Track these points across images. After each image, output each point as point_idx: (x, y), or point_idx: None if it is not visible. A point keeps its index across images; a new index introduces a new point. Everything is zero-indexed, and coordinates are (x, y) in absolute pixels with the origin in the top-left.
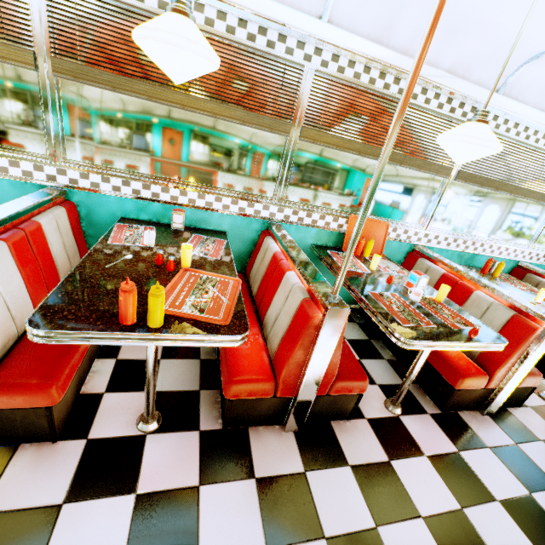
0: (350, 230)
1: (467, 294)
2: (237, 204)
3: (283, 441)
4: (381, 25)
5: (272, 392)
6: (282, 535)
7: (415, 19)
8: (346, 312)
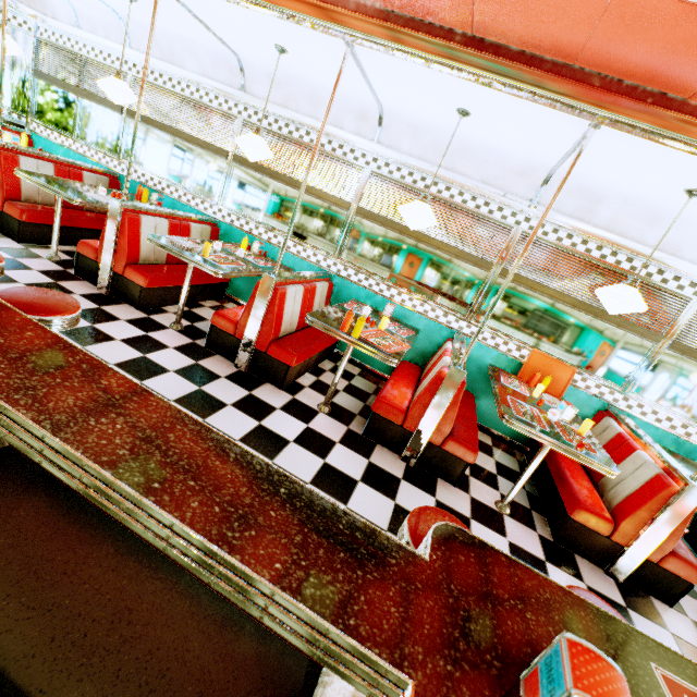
0: (530, 362)
1: (630, 451)
2: (434, 312)
3: (396, 462)
4: (582, 208)
5: (401, 421)
6: (371, 484)
7: (614, 207)
8: (463, 374)
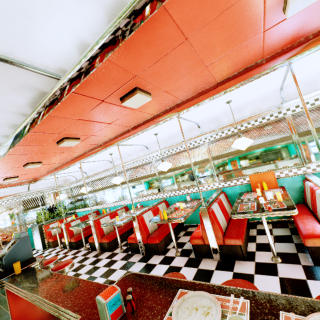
0: (252, 181)
1: (314, 193)
2: (204, 187)
3: (212, 262)
4: (217, 123)
5: (203, 242)
6: (197, 279)
7: (224, 116)
8: (204, 209)
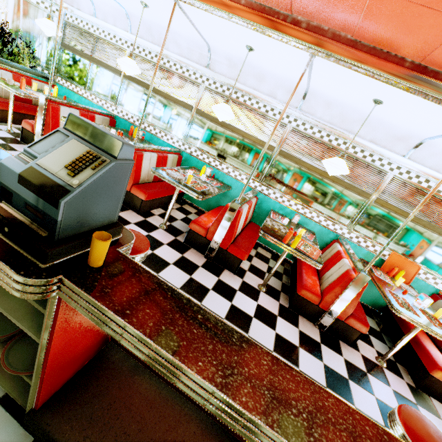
0: (389, 259)
1: None
2: (326, 222)
3: (313, 329)
4: (440, 164)
5: (318, 303)
6: (305, 348)
7: None
8: (368, 278)
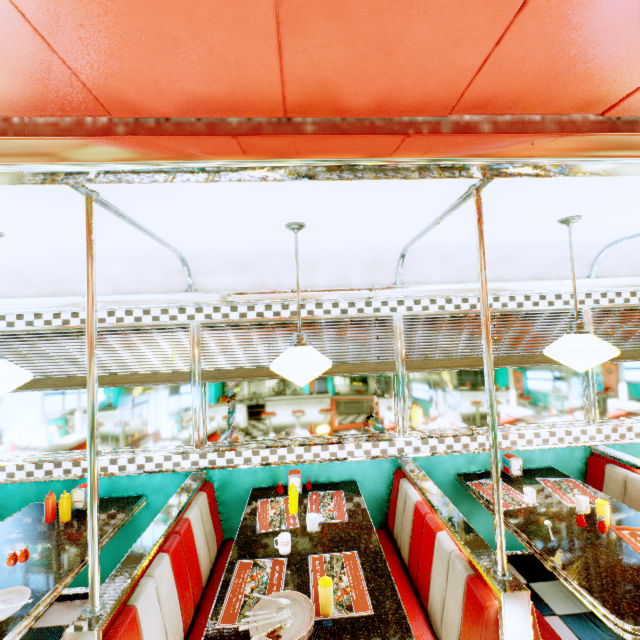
0: None
1: None
2: (554, 436)
3: None
4: (637, 265)
5: None
6: None
7: None
8: None
